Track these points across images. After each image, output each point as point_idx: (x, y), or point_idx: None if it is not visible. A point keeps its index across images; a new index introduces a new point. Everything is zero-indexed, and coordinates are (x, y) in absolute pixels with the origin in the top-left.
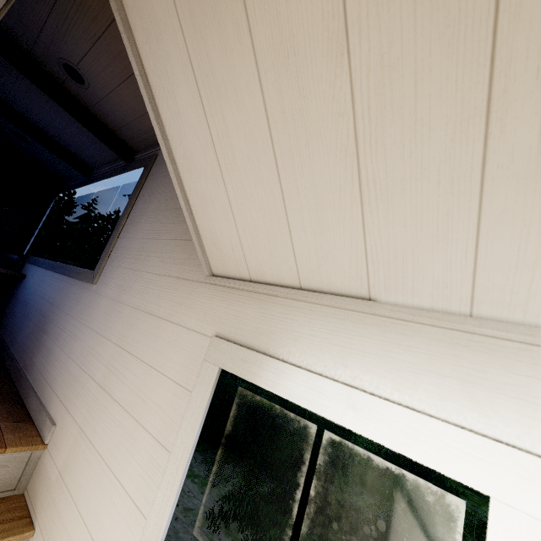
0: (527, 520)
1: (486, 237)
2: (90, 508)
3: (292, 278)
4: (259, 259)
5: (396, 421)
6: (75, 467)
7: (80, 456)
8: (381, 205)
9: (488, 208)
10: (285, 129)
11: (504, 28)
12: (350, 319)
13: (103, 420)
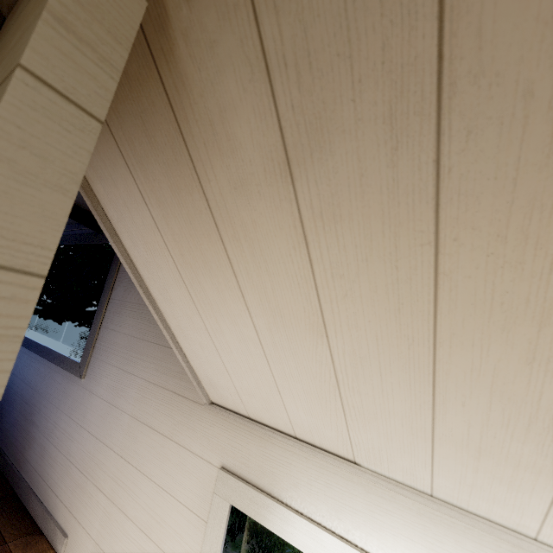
0: None
1: (438, 462)
2: None
3: (287, 429)
4: (256, 408)
5: None
6: None
7: None
8: (360, 420)
9: (438, 449)
10: (276, 351)
11: (440, 375)
12: (340, 475)
13: (120, 538)
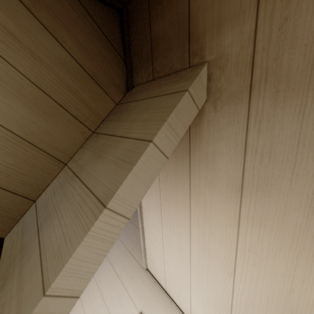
0: None
1: None
2: None
3: (187, 312)
4: (172, 288)
5: None
6: None
7: None
8: None
9: None
10: (197, 266)
11: None
12: None
13: None
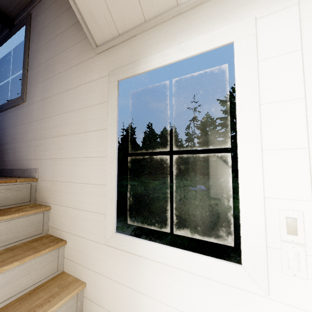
0: (245, 38)
1: None
2: (76, 176)
3: (140, 19)
4: (121, 15)
5: (198, 42)
6: (59, 172)
7: (60, 167)
8: None
9: None
10: None
11: None
12: (172, 23)
13: (65, 146)
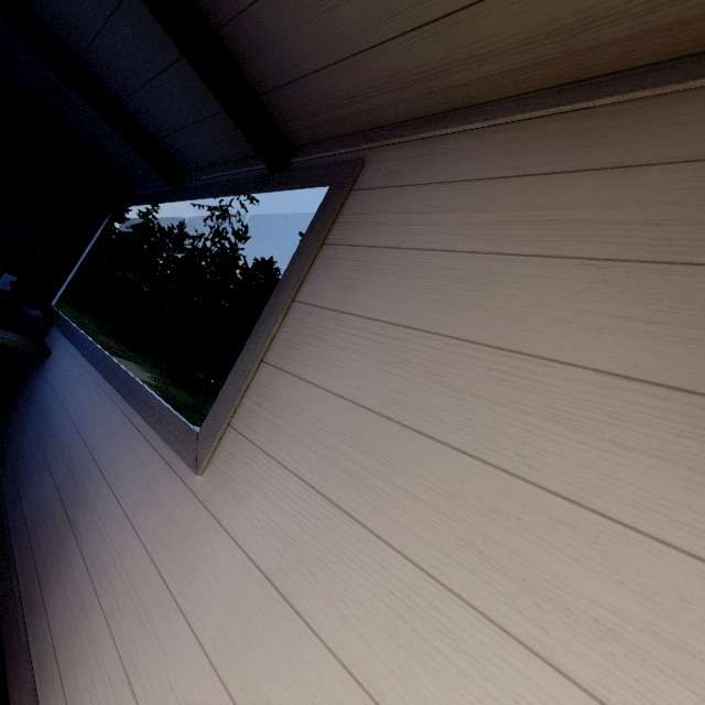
0: None
1: None
2: None
3: None
4: None
5: None
6: None
7: None
8: None
9: None
10: None
11: None
12: None
13: None
